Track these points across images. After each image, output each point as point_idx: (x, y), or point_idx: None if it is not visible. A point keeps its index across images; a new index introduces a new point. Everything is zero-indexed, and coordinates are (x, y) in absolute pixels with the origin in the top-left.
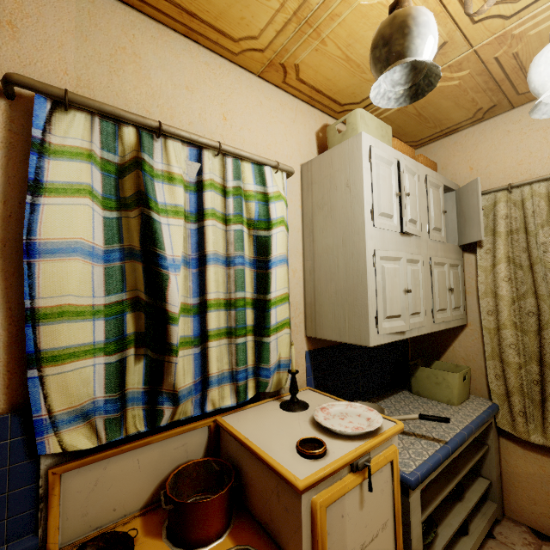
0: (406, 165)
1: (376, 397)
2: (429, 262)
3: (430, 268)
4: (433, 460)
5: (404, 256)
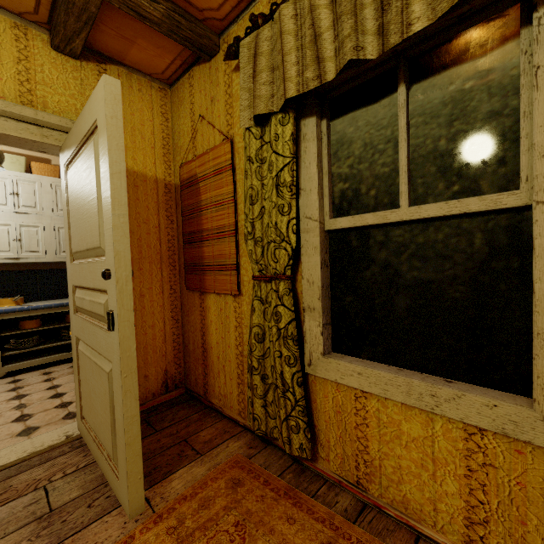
0: (19, 179)
1: (53, 299)
2: (53, 227)
3: (54, 230)
4: (9, 309)
5: (13, 223)
